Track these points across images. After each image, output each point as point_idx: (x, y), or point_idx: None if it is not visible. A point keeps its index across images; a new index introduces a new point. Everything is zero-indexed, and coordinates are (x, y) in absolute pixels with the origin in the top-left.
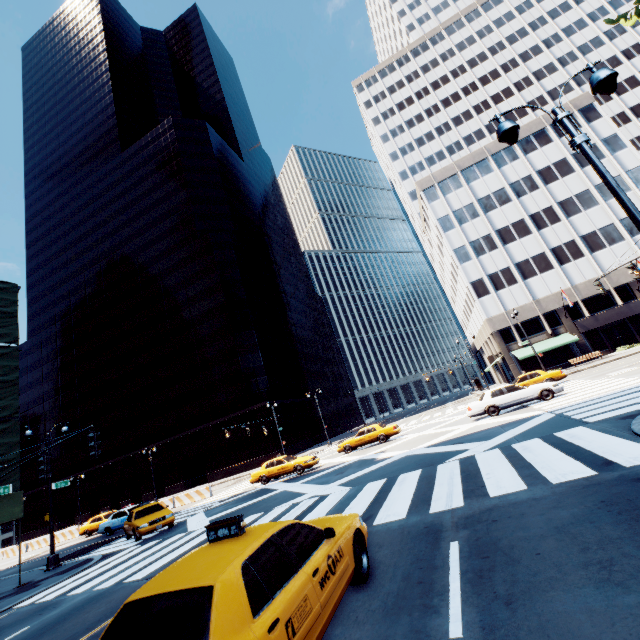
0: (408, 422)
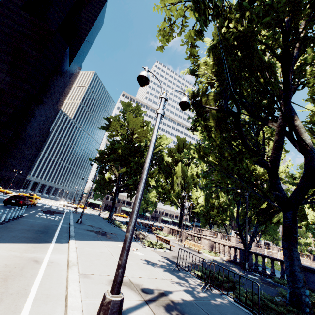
0: (43, 199)
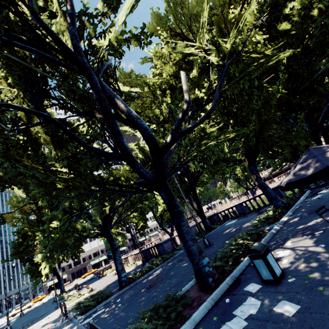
0: None
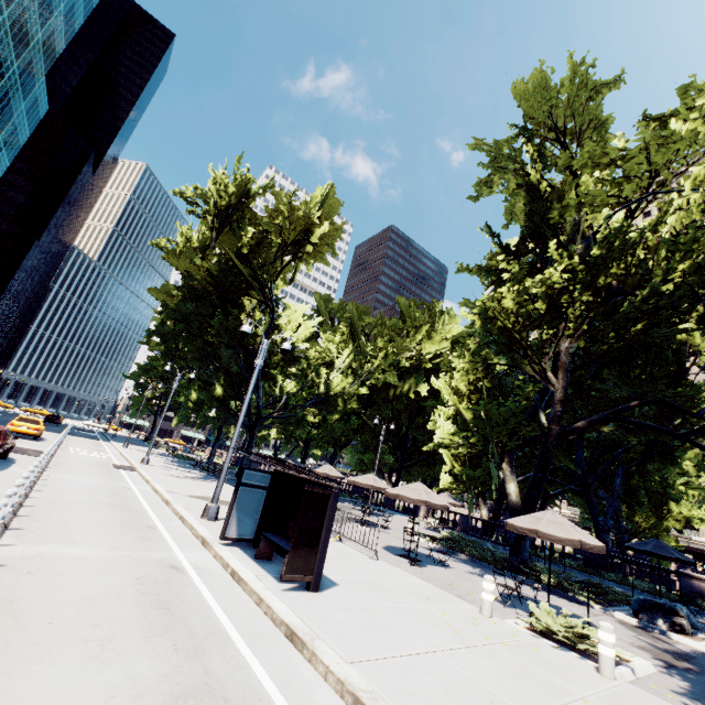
0: None
